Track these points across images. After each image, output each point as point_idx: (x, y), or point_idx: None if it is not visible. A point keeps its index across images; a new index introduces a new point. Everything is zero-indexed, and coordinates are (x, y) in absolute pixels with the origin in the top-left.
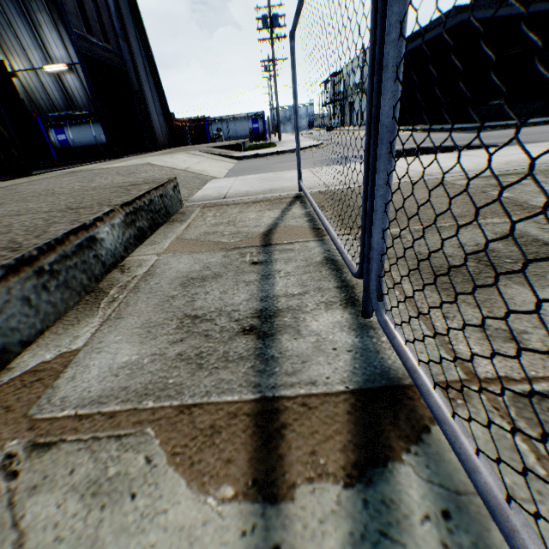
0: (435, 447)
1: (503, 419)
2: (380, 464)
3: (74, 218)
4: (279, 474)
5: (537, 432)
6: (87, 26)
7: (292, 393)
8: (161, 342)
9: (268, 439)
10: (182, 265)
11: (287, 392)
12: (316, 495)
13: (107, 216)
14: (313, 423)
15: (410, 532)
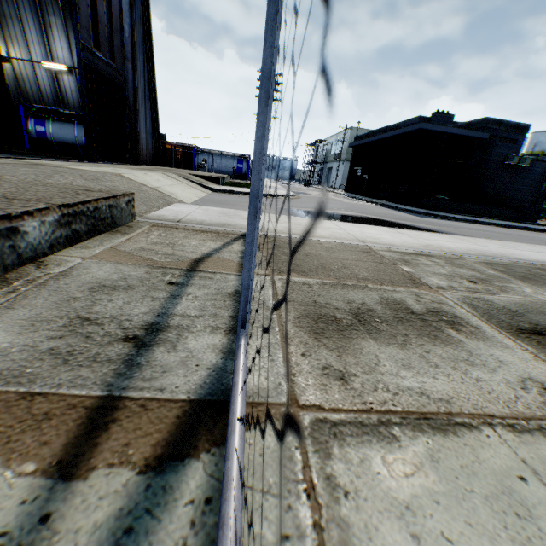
0: None
1: None
2: (179, 459)
3: (3, 206)
4: (86, 458)
5: (316, 448)
6: (96, 41)
7: (138, 395)
8: (40, 336)
9: (93, 429)
10: (102, 272)
11: (134, 394)
12: (109, 477)
13: (40, 212)
14: (142, 421)
15: (171, 511)
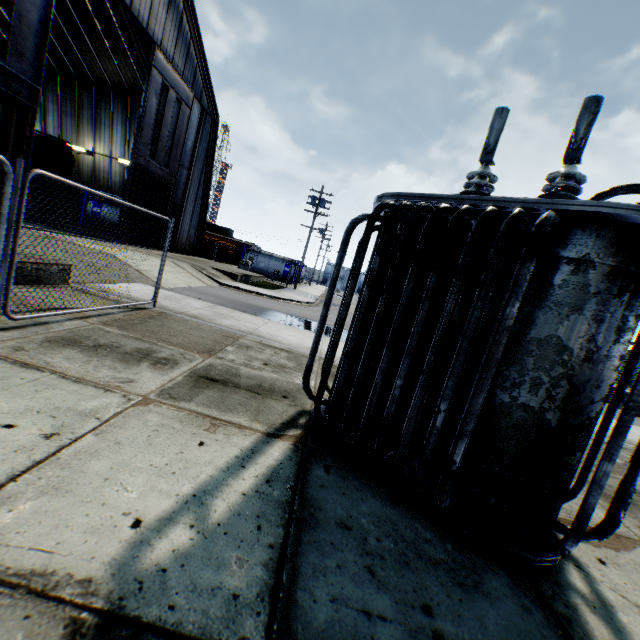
0: None
1: None
2: None
3: None
4: None
5: None
6: (153, 152)
7: None
8: None
9: None
10: None
11: None
12: None
13: None
14: None
15: None
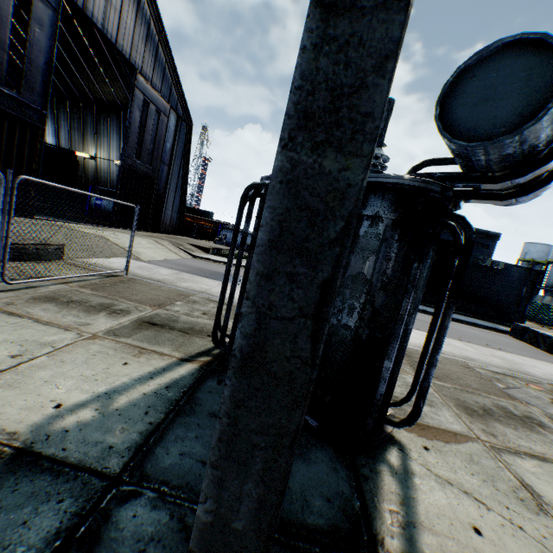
0: None
1: None
2: None
3: None
4: None
5: None
6: (139, 153)
7: None
8: None
9: None
10: None
11: None
12: None
13: None
14: None
15: None
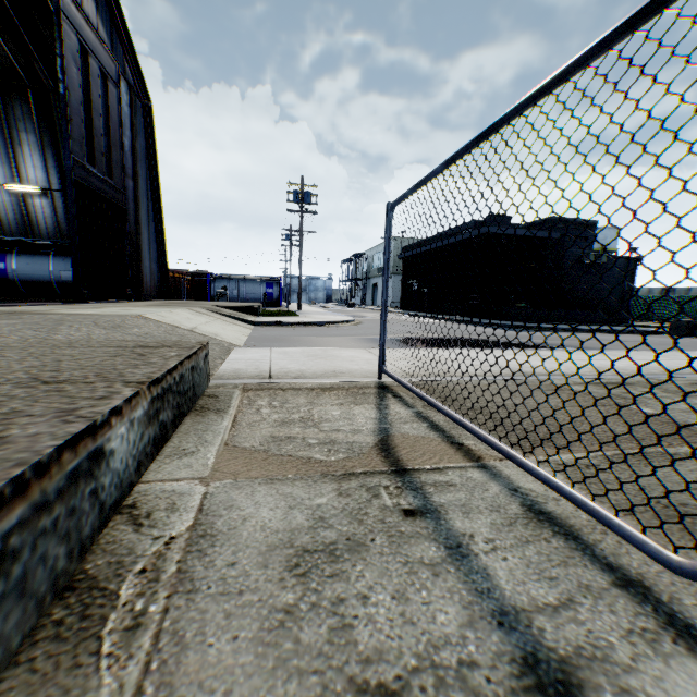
0: None
1: None
2: None
3: (60, 404)
4: None
5: None
6: (90, 155)
7: None
8: None
9: None
10: (266, 511)
11: None
12: None
13: (128, 404)
14: None
15: None
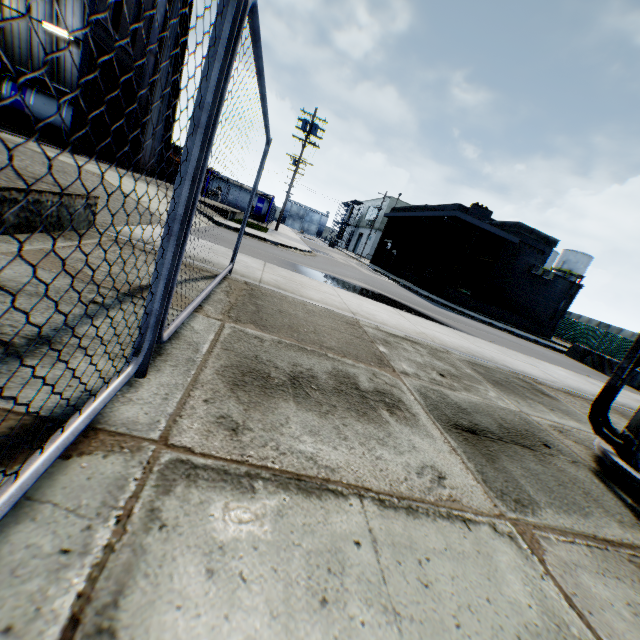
0: (57, 469)
1: (145, 469)
2: None
3: None
4: None
5: (158, 484)
6: (116, 20)
7: None
8: None
9: None
10: (11, 271)
11: None
12: None
13: None
14: None
15: None
